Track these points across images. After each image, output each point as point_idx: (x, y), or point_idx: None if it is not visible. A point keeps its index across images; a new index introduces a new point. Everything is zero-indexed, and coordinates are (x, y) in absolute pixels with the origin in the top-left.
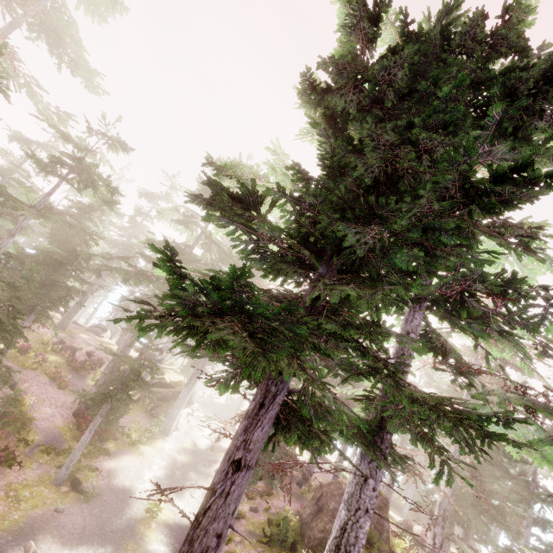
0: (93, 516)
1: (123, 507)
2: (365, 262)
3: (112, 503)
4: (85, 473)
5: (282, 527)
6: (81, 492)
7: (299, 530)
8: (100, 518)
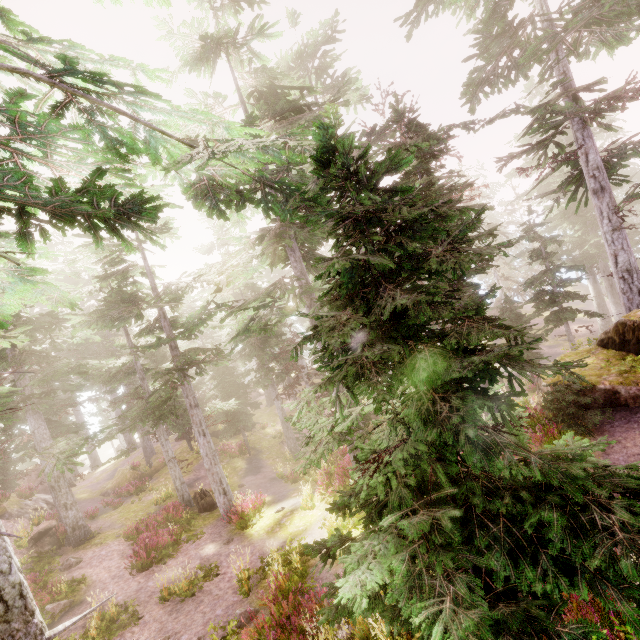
0: None
1: None
2: None
3: None
4: None
5: None
6: None
7: None
8: None
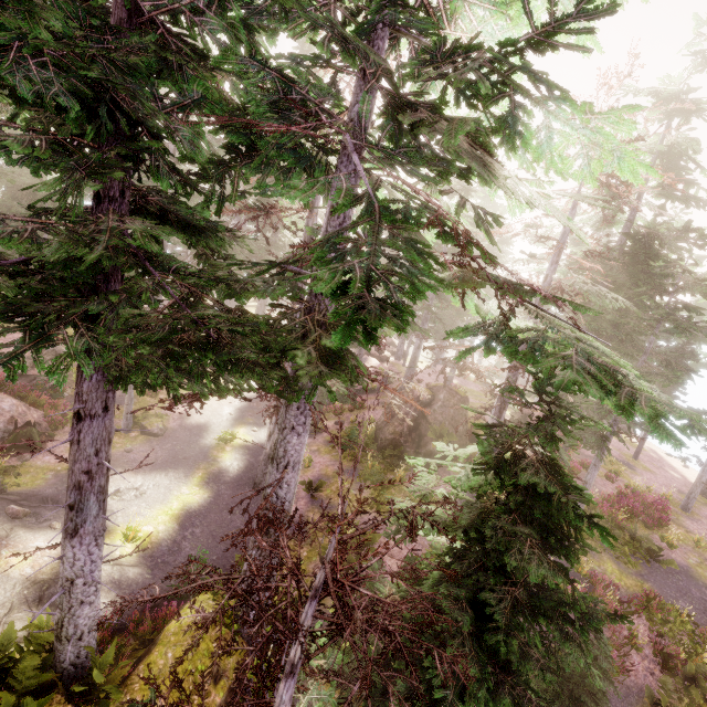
0: (166, 450)
1: (198, 439)
2: (131, 113)
3: (186, 438)
4: (151, 420)
5: (351, 435)
6: (150, 434)
7: (373, 435)
8: (173, 450)
